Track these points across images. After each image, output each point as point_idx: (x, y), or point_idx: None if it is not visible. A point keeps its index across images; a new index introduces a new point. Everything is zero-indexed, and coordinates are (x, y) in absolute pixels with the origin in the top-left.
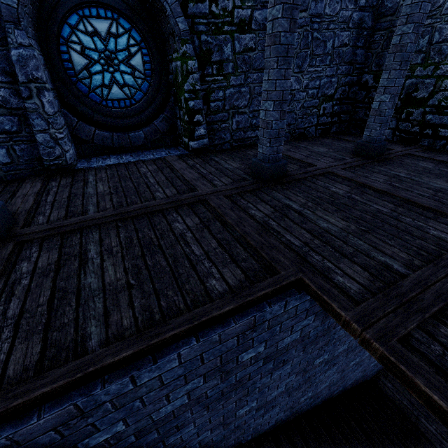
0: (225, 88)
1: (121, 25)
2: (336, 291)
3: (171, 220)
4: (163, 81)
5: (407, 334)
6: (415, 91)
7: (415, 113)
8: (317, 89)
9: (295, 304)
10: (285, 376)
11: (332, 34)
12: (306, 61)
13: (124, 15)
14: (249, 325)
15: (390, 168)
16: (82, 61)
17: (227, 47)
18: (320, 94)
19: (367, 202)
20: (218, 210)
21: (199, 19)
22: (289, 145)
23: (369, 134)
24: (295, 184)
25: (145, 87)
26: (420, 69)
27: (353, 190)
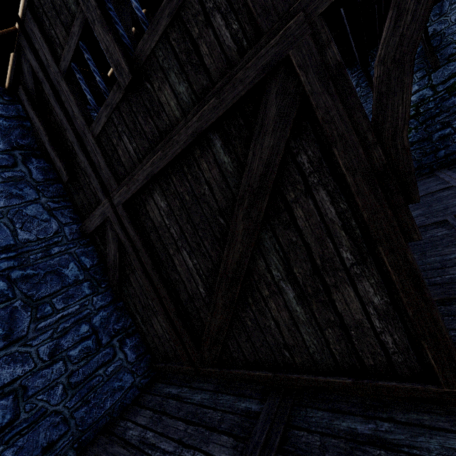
0: None
1: None
2: None
3: None
4: None
5: None
6: None
7: None
8: None
9: None
10: None
11: None
12: None
13: None
14: None
15: None
16: None
17: None
18: None
19: None
20: None
21: None
22: None
23: None
24: None
25: None
26: None
27: None
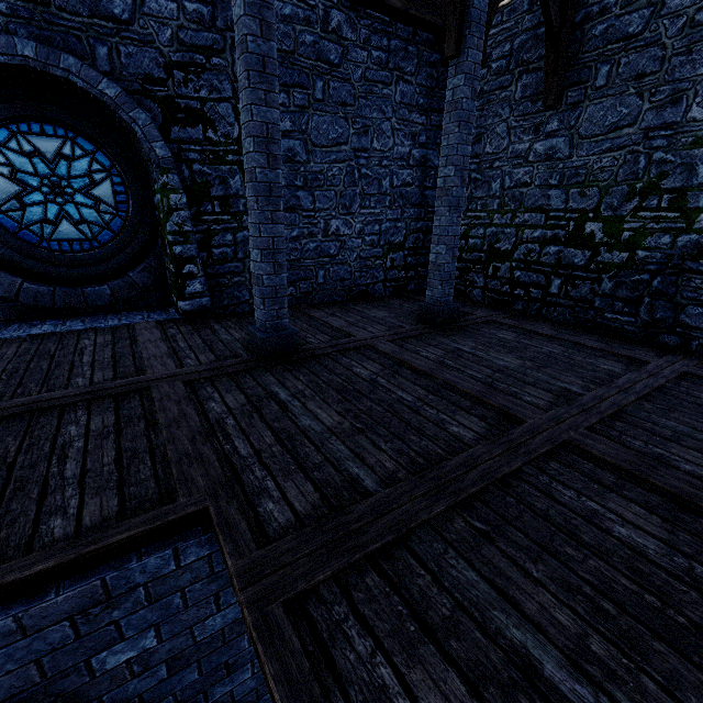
0: (236, 230)
1: (80, 146)
2: (245, 526)
3: (69, 420)
4: (146, 218)
5: (312, 590)
6: (497, 242)
7: (502, 268)
8: (378, 236)
9: (202, 553)
10: (249, 695)
11: (387, 171)
12: (356, 202)
13: (85, 134)
14: (95, 597)
15: (456, 339)
16: (12, 187)
17: (234, 180)
18: (383, 241)
19: (391, 388)
20: (156, 403)
21: (189, 145)
22: (339, 307)
23: (432, 294)
24: (308, 363)
25: (117, 225)
26: (498, 217)
27: (385, 370)
